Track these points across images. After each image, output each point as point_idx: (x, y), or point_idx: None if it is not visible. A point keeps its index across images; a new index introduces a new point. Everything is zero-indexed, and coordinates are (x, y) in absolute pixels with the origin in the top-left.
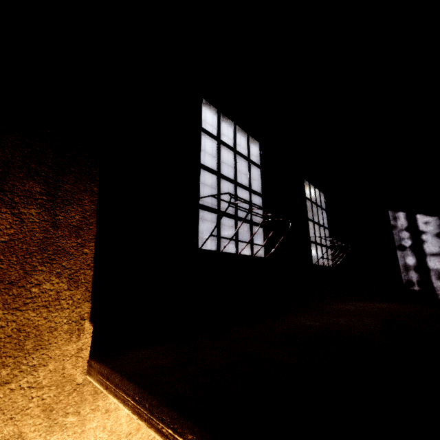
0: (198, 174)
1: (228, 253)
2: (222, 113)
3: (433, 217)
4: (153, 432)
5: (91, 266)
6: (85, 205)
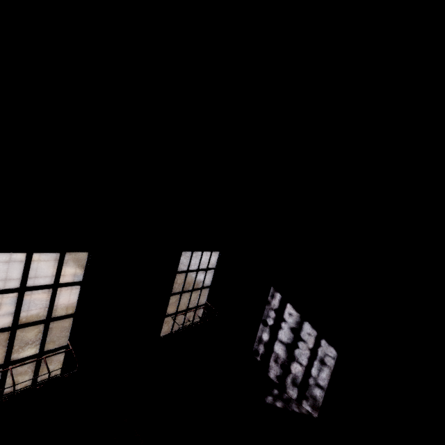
0: None
1: None
2: None
3: (297, 313)
4: None
5: None
6: None
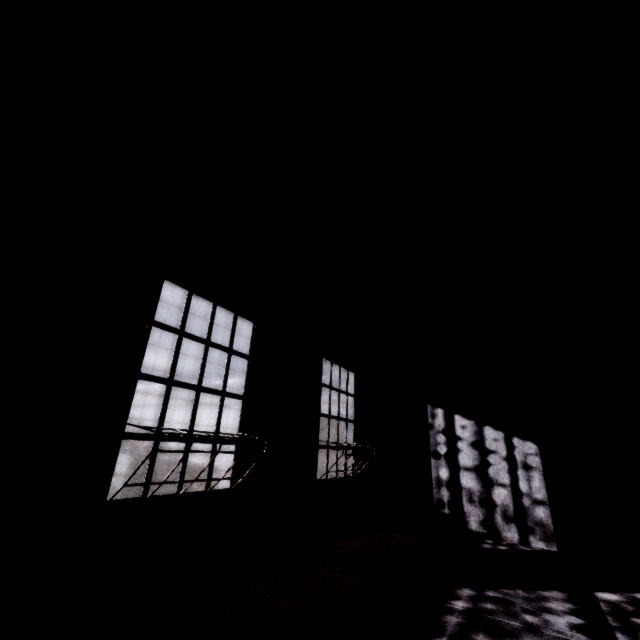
0: (131, 390)
1: (161, 497)
2: (196, 294)
3: (470, 421)
4: None
5: None
6: None
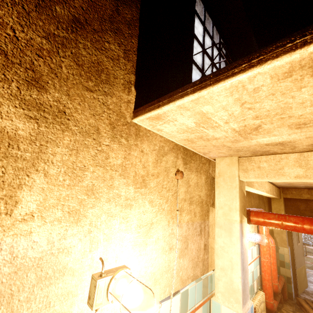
0: (193, 38)
1: None
2: (206, 11)
3: None
4: (222, 82)
5: (135, 53)
6: (133, 11)
